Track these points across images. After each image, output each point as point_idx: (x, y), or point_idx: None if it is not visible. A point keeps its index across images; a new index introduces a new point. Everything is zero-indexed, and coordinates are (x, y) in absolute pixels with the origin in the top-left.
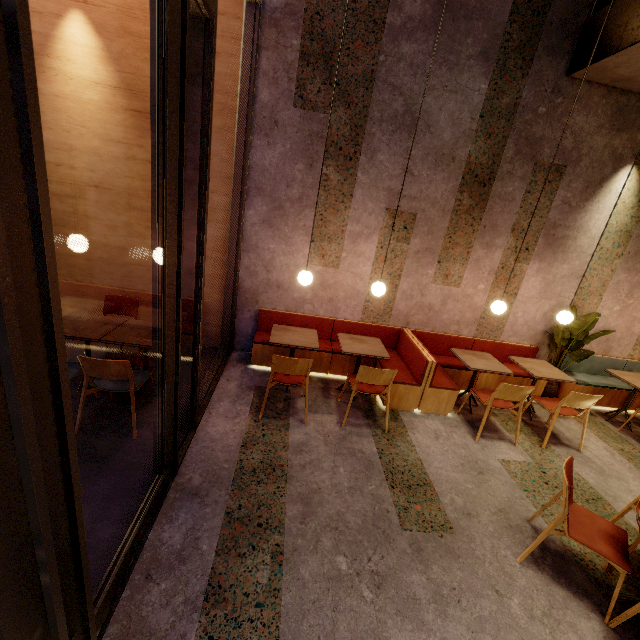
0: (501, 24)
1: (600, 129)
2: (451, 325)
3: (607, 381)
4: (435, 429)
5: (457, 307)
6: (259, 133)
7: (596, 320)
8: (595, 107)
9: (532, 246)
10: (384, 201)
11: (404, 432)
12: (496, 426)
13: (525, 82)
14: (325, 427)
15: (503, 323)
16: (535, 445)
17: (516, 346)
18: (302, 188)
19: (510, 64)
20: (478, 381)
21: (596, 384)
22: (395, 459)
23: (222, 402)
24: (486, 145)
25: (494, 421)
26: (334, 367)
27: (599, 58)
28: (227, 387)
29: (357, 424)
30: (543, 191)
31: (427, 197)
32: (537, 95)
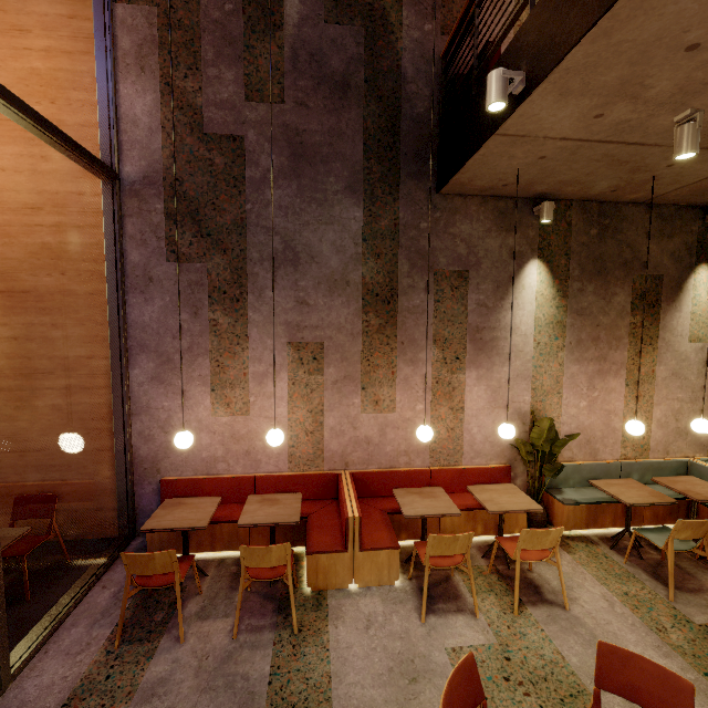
0: (358, 162)
1: (489, 232)
2: (399, 457)
3: (603, 493)
4: (370, 612)
5: (400, 435)
6: (134, 291)
7: (552, 425)
8: (476, 215)
9: (462, 354)
10: (284, 335)
11: (323, 627)
12: (458, 589)
13: (398, 204)
14: (209, 642)
15: (460, 444)
16: (505, 611)
17: (483, 469)
18: (190, 337)
19: (378, 192)
20: (442, 524)
21: (588, 501)
22: (291, 681)
23: (75, 628)
24: (378, 265)
25: (457, 581)
26: (256, 539)
27: (450, 177)
28: (96, 600)
29: (259, 627)
30: (453, 298)
31: (330, 324)
32: (414, 213)
